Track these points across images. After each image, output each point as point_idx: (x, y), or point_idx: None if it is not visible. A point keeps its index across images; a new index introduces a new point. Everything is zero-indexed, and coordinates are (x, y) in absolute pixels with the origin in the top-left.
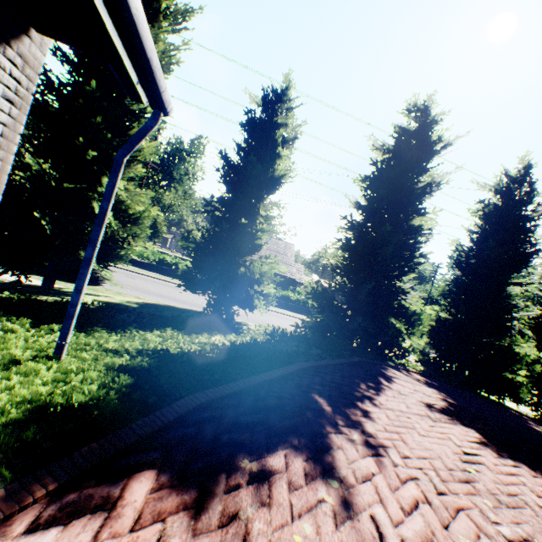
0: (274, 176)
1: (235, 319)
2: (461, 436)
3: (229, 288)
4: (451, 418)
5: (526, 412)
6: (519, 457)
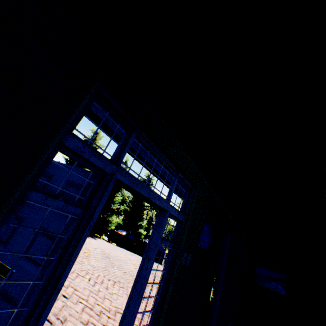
0: None
1: None
2: None
3: None
4: None
5: None
6: None
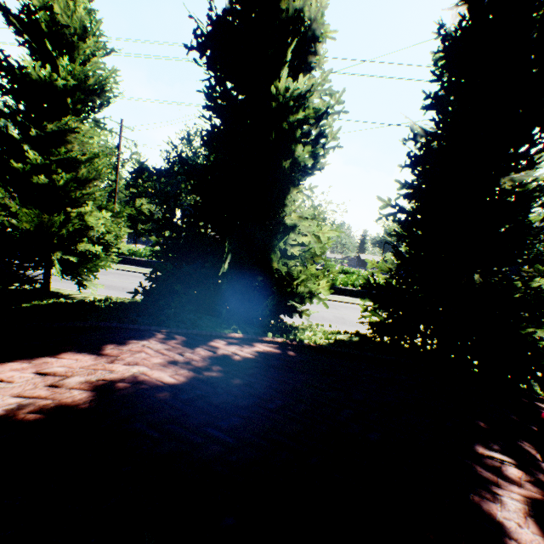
0: (38, 82)
1: (78, 295)
2: None
3: (48, 254)
4: None
5: None
6: None
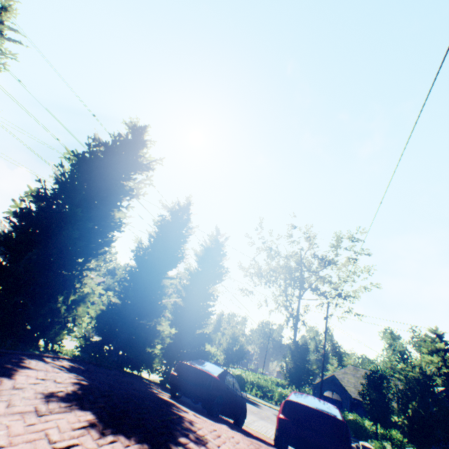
0: None
1: None
2: (69, 425)
3: None
4: (71, 404)
5: (157, 379)
6: (123, 428)
